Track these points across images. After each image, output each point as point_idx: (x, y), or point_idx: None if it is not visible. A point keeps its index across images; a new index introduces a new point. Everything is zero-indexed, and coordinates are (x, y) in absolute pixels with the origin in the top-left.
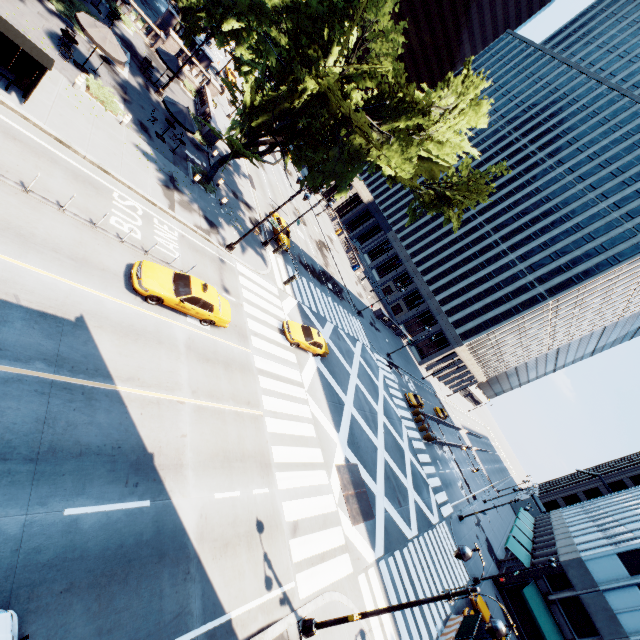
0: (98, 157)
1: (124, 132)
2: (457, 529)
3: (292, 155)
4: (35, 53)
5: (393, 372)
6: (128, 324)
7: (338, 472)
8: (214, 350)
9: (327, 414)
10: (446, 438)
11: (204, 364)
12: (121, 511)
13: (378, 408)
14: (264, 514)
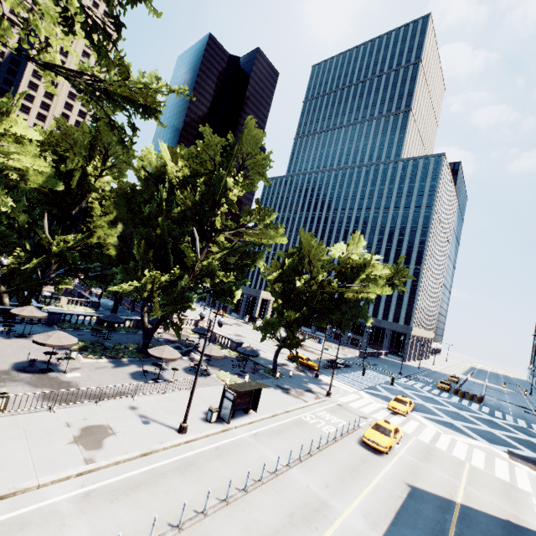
0: (278, 408)
1: None
2: None
3: (314, 323)
4: (260, 385)
5: (415, 381)
6: (407, 471)
7: (515, 461)
8: (418, 451)
9: (463, 436)
10: (476, 391)
11: (431, 462)
12: None
13: (452, 409)
14: None
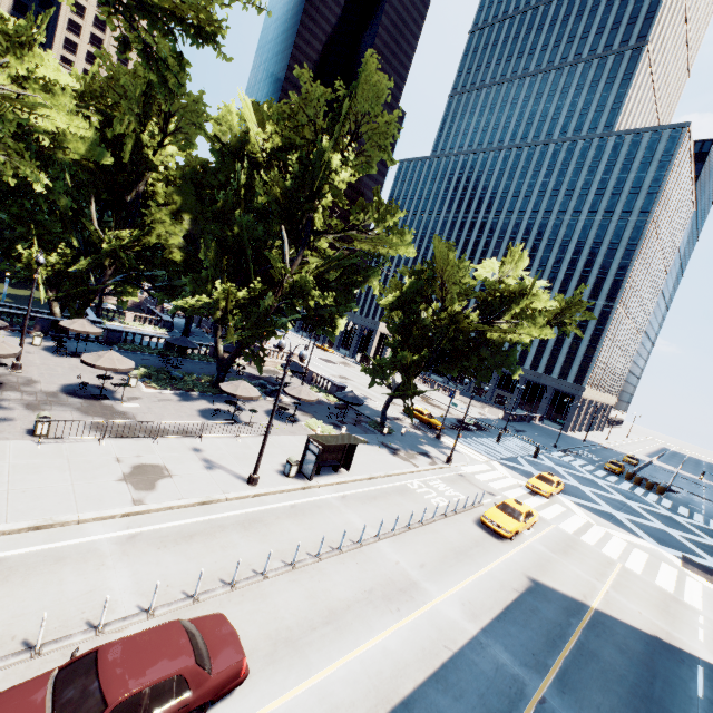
0: (378, 470)
1: None
2: None
3: (441, 369)
4: (355, 439)
5: (574, 457)
6: (532, 563)
7: (690, 571)
8: (554, 542)
9: (623, 532)
10: (660, 479)
11: (569, 556)
12: (704, 680)
13: (618, 497)
14: None
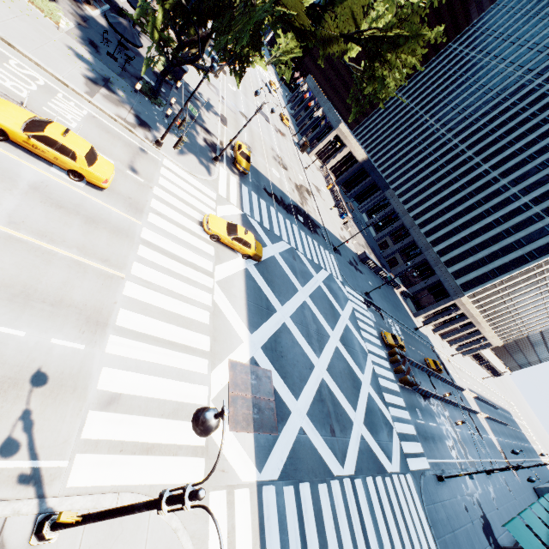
0: (6, 33)
1: (60, 35)
2: (431, 489)
3: (214, 43)
4: None
5: (370, 310)
6: None
7: (231, 368)
8: (78, 203)
9: (241, 311)
10: (439, 392)
11: (51, 208)
12: None
13: (332, 332)
14: (58, 369)
